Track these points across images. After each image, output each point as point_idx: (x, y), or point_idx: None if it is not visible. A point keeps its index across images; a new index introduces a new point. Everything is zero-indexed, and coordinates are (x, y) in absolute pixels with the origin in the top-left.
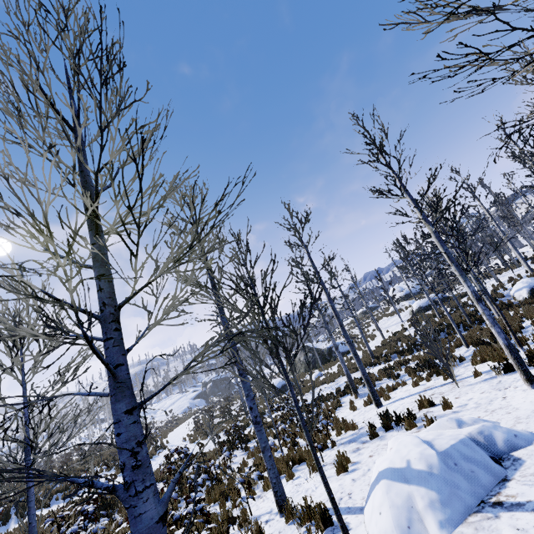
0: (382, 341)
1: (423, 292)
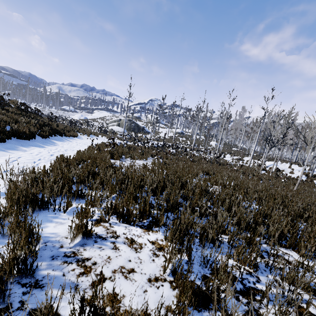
0: (171, 137)
1: (185, 128)
